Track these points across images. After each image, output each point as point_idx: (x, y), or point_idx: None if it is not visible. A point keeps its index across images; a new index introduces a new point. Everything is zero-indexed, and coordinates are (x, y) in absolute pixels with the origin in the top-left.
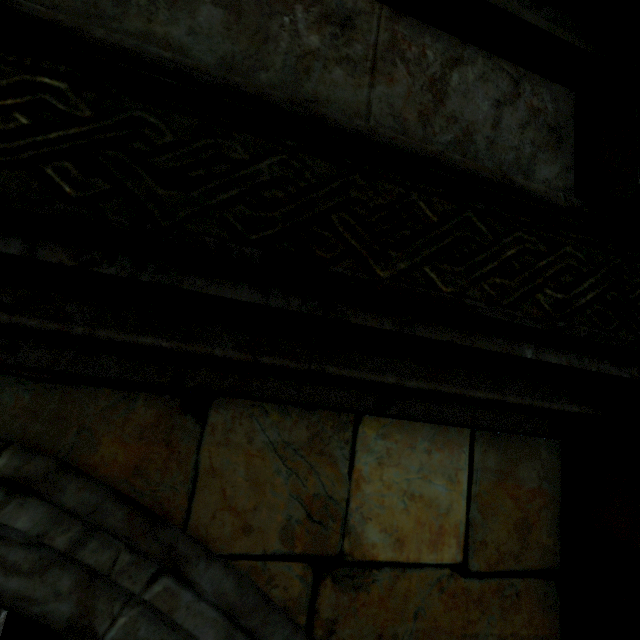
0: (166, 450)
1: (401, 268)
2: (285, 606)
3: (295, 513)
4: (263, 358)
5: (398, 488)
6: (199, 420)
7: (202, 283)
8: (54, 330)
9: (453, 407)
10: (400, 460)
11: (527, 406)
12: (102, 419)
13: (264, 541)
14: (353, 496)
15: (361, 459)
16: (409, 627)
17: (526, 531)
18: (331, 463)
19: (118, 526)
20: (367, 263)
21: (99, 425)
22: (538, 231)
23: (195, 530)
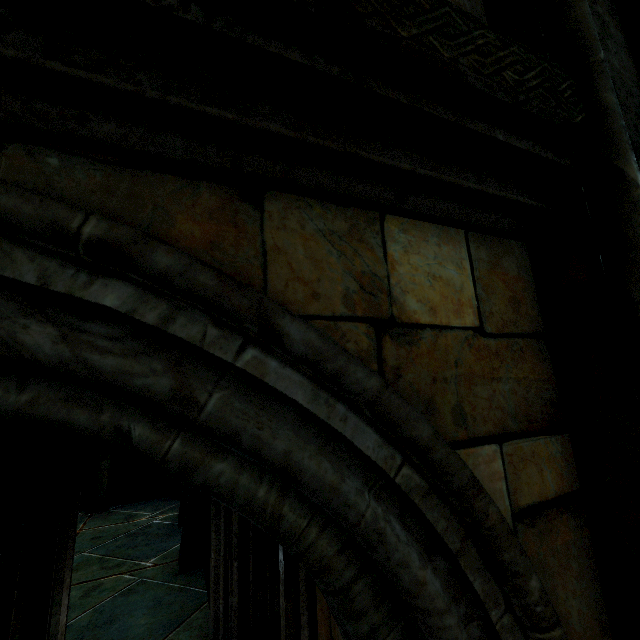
0: (235, 230)
1: (414, 33)
2: (359, 356)
3: (351, 285)
4: (309, 137)
5: (423, 270)
6: (257, 208)
7: (262, 43)
8: (129, 91)
9: (451, 205)
10: (419, 250)
11: (502, 198)
12: (173, 200)
13: (331, 306)
14: (391, 275)
15: (391, 247)
16: (453, 373)
17: (517, 305)
18: (369, 249)
19: (210, 284)
20: (391, 24)
21: (171, 205)
22: (494, 33)
23: (274, 295)
